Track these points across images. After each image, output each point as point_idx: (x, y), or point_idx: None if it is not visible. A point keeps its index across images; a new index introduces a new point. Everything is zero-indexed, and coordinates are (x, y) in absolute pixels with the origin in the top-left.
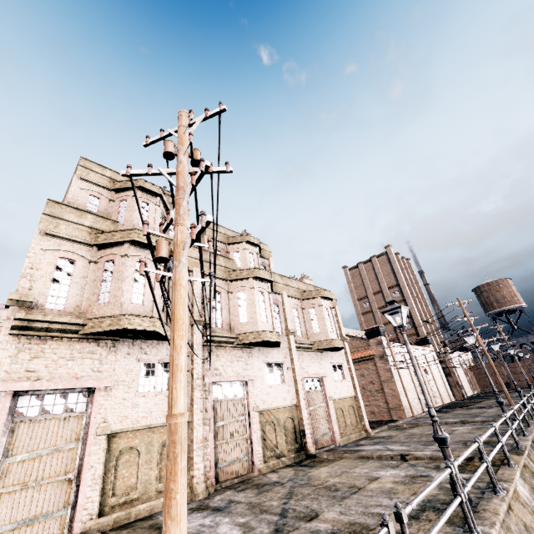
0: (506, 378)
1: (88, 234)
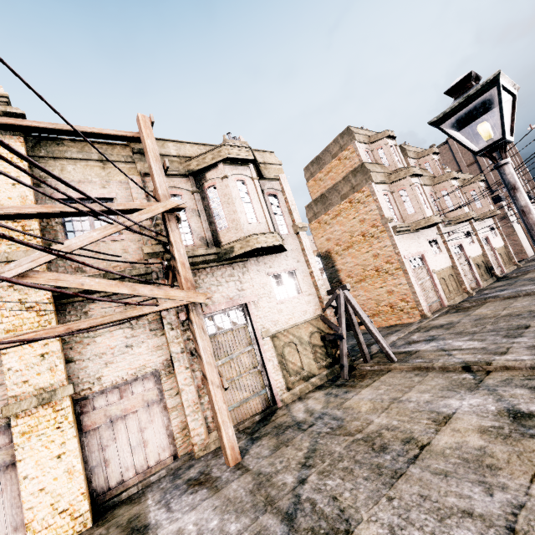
0: None
1: (384, 178)
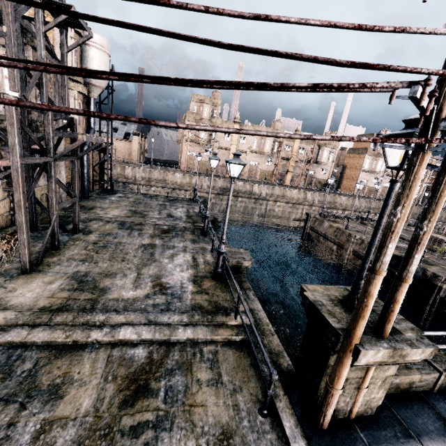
0: None
1: (372, 154)
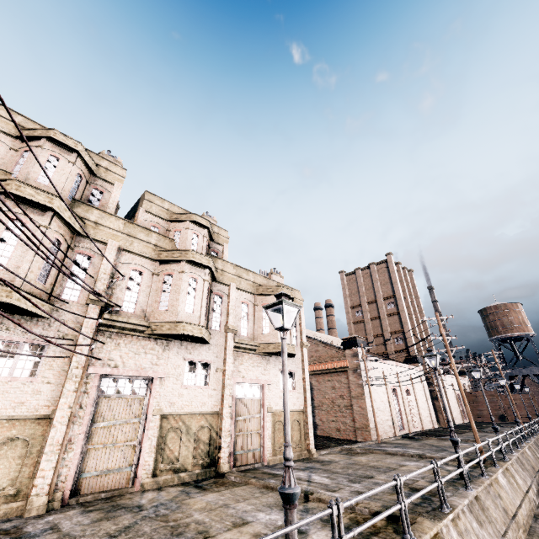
0: (503, 410)
1: None
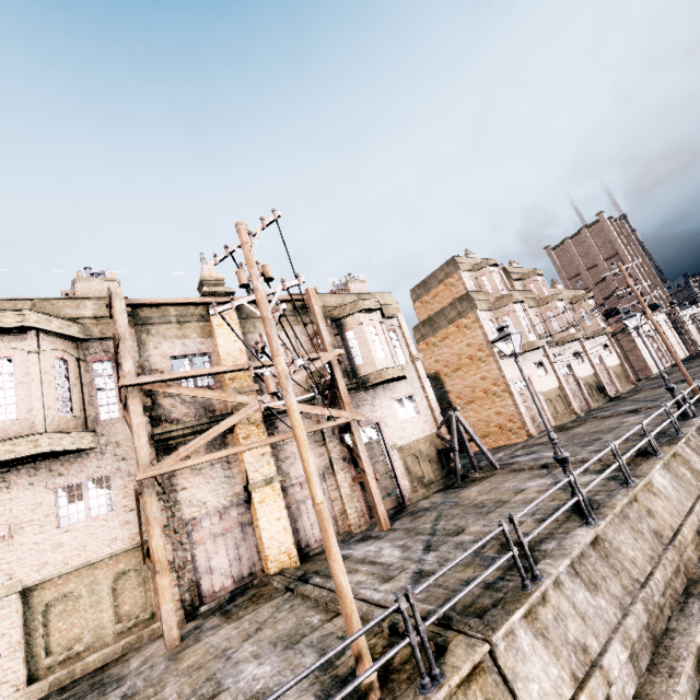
0: None
1: (489, 304)
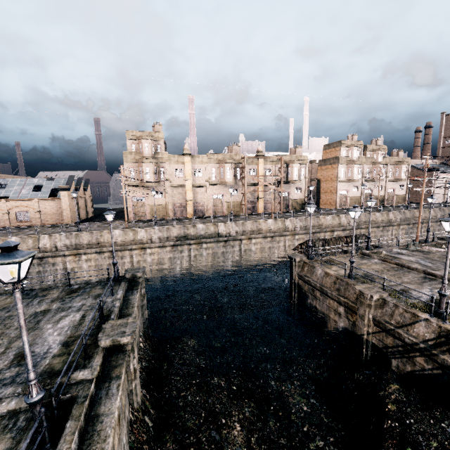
0: None
1: (345, 162)
